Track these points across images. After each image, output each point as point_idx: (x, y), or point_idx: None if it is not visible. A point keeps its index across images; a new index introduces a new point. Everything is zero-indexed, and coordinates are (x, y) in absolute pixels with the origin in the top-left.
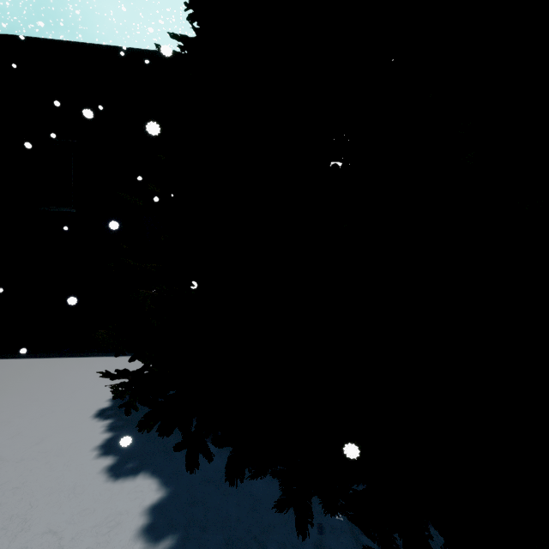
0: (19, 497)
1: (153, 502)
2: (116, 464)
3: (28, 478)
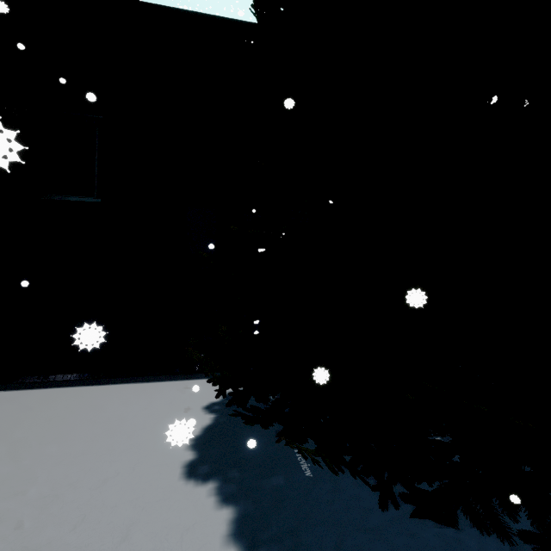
0: None
1: None
2: None
3: None
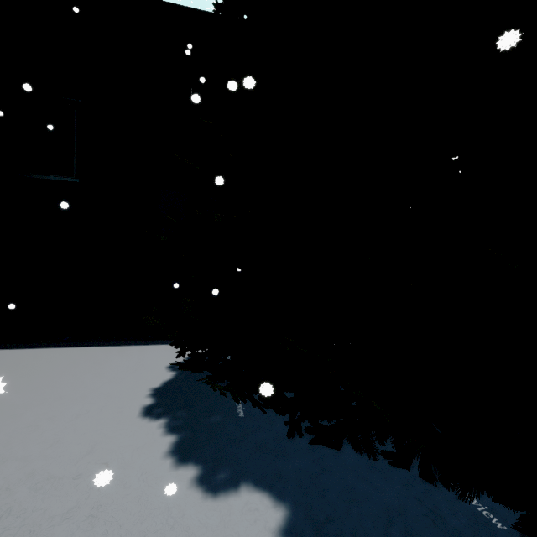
0: (102, 530)
1: (280, 523)
2: (203, 475)
3: (100, 501)
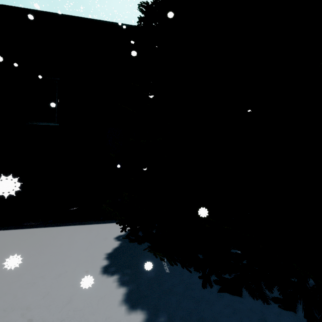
0: None
1: None
2: (148, 319)
3: None
